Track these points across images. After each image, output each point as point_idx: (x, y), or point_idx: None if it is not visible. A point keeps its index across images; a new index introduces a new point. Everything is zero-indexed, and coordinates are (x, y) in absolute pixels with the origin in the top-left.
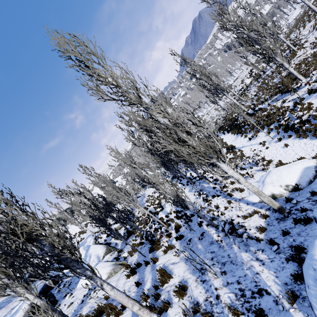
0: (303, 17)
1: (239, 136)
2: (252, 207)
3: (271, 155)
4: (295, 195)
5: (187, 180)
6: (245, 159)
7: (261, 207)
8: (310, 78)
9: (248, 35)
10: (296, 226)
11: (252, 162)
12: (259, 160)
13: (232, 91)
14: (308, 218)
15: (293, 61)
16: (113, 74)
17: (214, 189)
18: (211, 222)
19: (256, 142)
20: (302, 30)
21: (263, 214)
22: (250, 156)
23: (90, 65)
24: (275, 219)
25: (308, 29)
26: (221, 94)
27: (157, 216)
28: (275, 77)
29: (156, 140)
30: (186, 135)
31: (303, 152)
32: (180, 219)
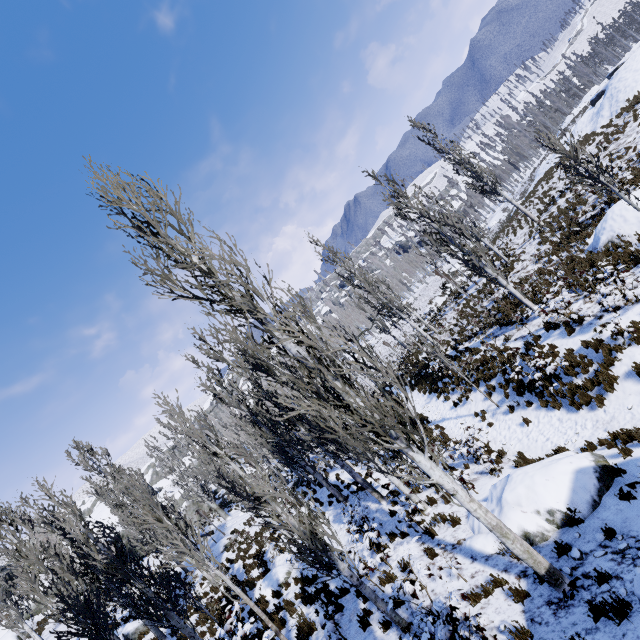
0: (511, 222)
1: (435, 397)
2: (486, 567)
3: (500, 441)
4: (573, 537)
5: (330, 490)
6: (452, 447)
7: (505, 567)
8: (545, 304)
9: (440, 230)
10: (599, 624)
11: (467, 454)
12: (481, 449)
13: (415, 314)
14: (620, 601)
15: (509, 277)
16: (204, 250)
17: (392, 518)
18: (393, 614)
19: (468, 411)
20: (514, 237)
21: (515, 588)
22: (461, 441)
23: (160, 230)
24: (545, 602)
25: (522, 238)
26: (397, 317)
27: (251, 594)
28: (485, 298)
29: (269, 393)
30: (342, 385)
31: (560, 437)
32: (310, 604)
